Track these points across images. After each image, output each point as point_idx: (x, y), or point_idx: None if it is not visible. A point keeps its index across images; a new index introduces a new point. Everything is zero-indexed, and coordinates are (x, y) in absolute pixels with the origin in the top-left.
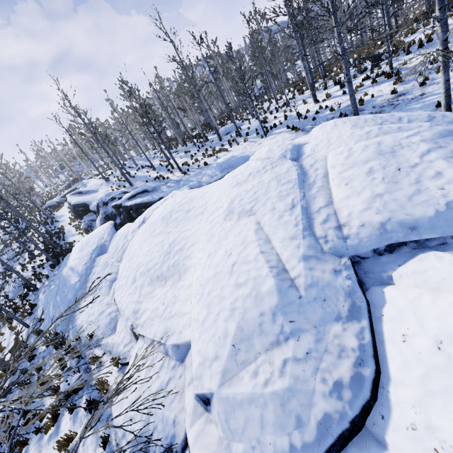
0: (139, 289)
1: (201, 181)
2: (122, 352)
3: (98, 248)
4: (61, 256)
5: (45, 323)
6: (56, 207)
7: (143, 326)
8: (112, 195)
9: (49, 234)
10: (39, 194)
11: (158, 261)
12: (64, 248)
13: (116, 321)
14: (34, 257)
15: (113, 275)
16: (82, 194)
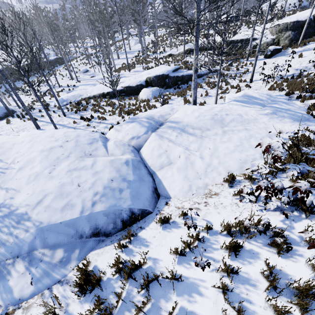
0: None
1: None
2: None
3: None
4: None
5: None
6: None
7: None
8: None
9: None
10: None
11: None
12: None
13: None
14: None
15: None
16: None
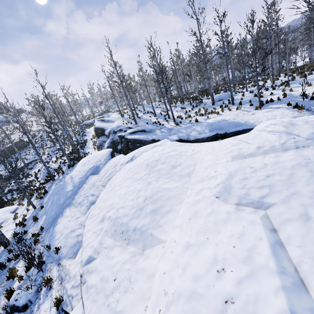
0: (102, 233)
1: (189, 134)
2: (67, 293)
3: (93, 168)
4: (76, 161)
5: (42, 213)
6: (89, 125)
7: (87, 291)
8: (121, 127)
9: (77, 142)
10: (83, 115)
11: (129, 213)
12: (81, 155)
13: (80, 246)
14: (63, 155)
15: (94, 198)
16: (104, 121)
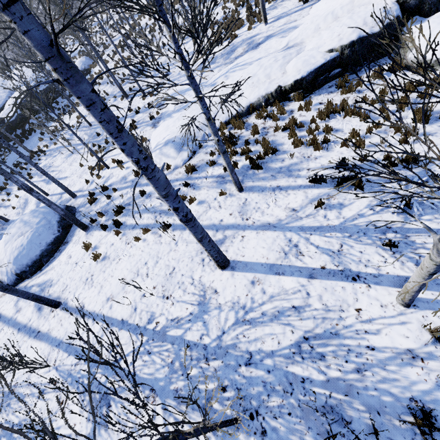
0: None
1: None
2: None
3: None
4: None
5: None
6: None
7: None
8: None
9: None
10: None
11: None
12: None
13: None
14: None
15: None
16: None
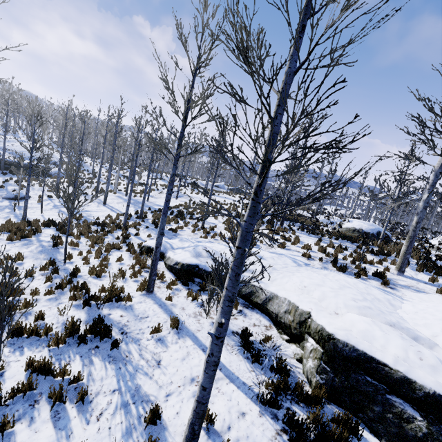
0: None
1: None
2: None
3: None
4: None
5: None
6: None
7: None
8: None
9: None
10: None
11: None
12: None
13: None
14: None
15: None
16: None
